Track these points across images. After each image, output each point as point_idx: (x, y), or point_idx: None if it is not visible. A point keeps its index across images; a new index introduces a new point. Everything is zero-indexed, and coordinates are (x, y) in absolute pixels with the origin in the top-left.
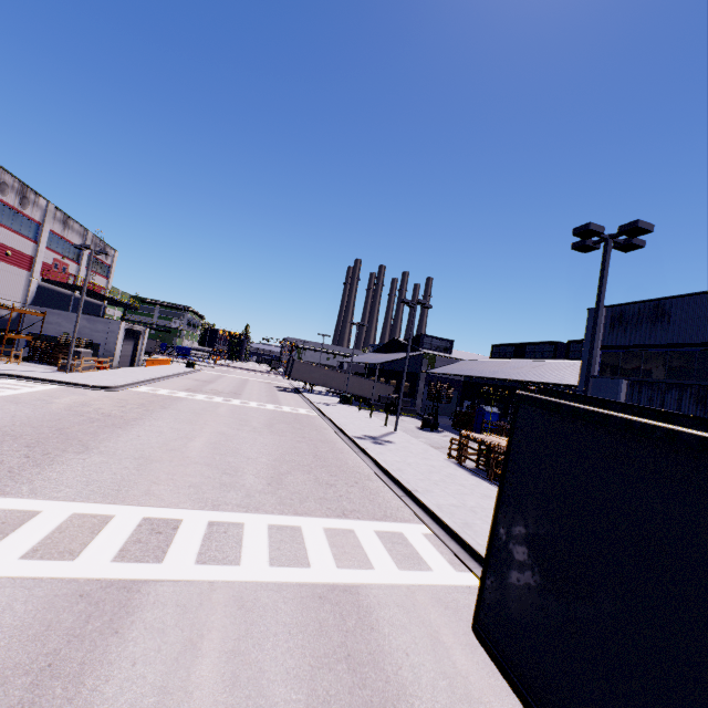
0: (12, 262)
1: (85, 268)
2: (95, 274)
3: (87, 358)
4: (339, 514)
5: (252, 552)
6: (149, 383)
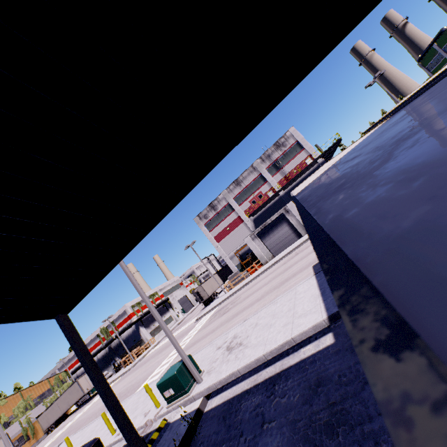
0: (233, 228)
1: (274, 175)
2: (284, 168)
3: (232, 279)
4: (47, 446)
5: (58, 434)
6: (232, 295)
